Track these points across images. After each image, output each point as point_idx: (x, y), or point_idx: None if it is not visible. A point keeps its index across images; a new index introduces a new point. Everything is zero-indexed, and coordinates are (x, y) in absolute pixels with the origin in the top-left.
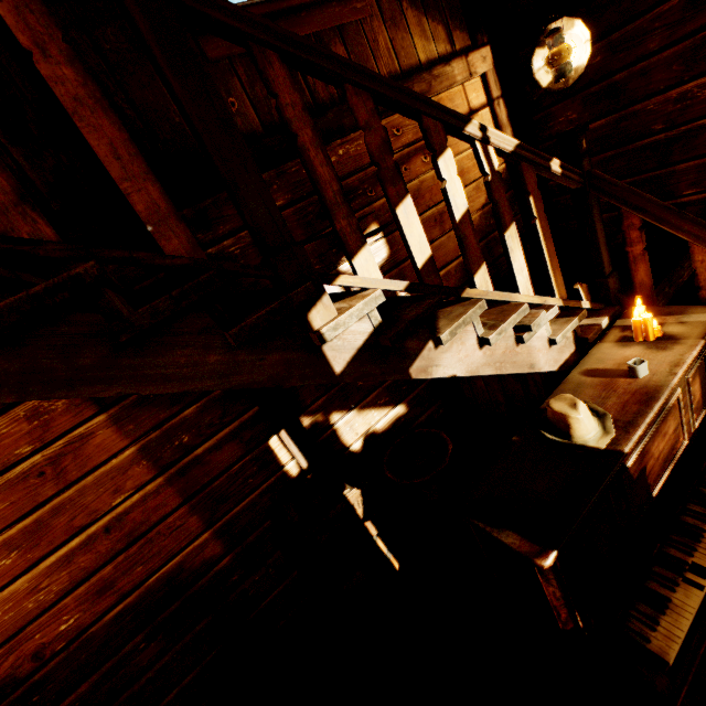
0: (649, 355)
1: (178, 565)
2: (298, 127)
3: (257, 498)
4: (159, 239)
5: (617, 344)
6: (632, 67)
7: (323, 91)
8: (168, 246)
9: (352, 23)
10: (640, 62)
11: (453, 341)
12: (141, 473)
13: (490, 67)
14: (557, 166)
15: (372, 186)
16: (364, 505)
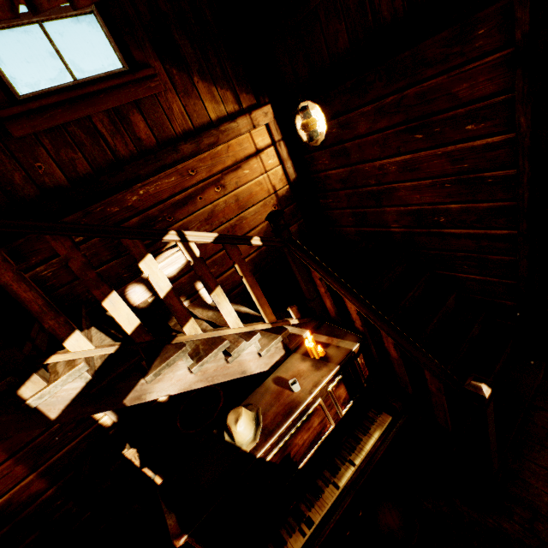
0: (309, 372)
1: (7, 501)
2: None
3: (76, 445)
4: None
5: (301, 357)
6: (353, 141)
7: (124, 149)
8: None
9: (148, 97)
10: (357, 139)
11: (165, 373)
12: None
13: (271, 120)
14: (259, 240)
15: (171, 214)
16: (141, 458)
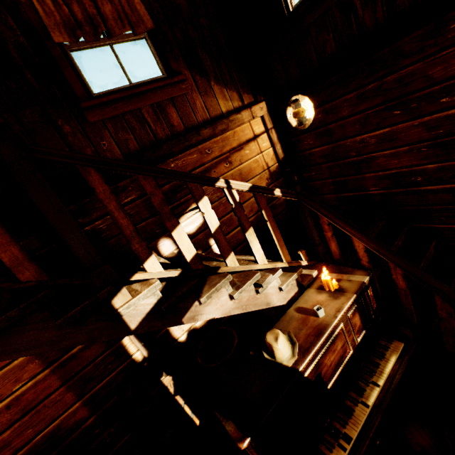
0: (328, 301)
1: (57, 426)
2: (107, 202)
3: (114, 377)
4: (17, 274)
5: (316, 291)
6: (336, 122)
7: (162, 132)
8: (23, 276)
9: (180, 95)
10: (340, 120)
11: (212, 298)
12: (34, 368)
13: (265, 113)
14: (279, 192)
15: None
16: (175, 386)
